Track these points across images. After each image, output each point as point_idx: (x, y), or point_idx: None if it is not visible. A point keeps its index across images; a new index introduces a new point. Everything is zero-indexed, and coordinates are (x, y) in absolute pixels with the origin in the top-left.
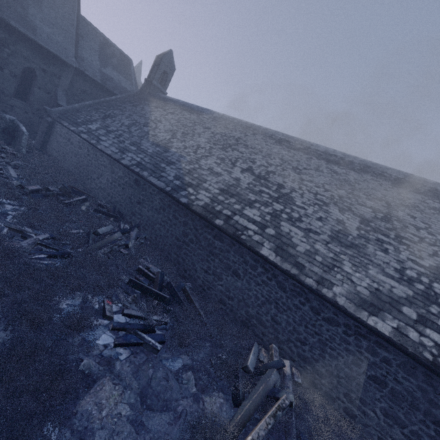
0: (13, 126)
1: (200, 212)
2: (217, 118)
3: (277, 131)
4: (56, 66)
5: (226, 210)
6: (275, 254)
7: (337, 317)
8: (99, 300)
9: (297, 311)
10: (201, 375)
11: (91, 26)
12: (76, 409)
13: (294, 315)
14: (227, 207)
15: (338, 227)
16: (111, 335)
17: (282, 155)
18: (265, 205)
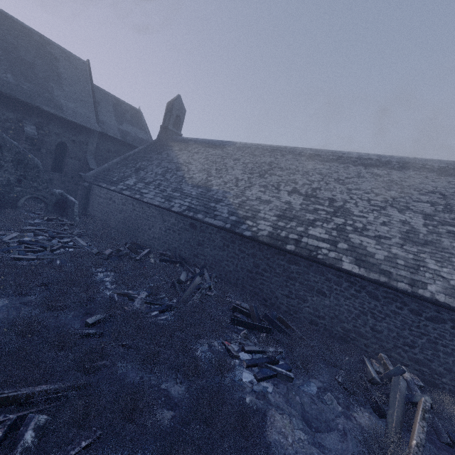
0: (62, 199)
1: (268, 241)
2: (241, 148)
3: (304, 148)
4: (83, 134)
5: (291, 234)
6: (357, 266)
7: (440, 315)
8: (219, 342)
9: (396, 317)
10: (336, 395)
11: (103, 91)
12: (268, 440)
13: (394, 321)
14: (291, 231)
15: (405, 227)
16: (249, 372)
17: (318, 169)
18: (326, 222)
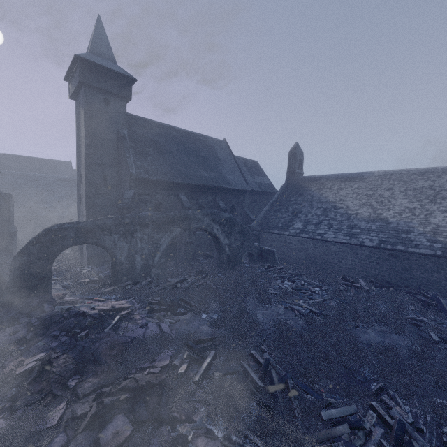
0: (260, 249)
1: None
2: (383, 176)
3: None
4: (241, 196)
5: None
6: None
7: None
8: None
9: None
10: None
11: (235, 157)
12: None
13: None
14: None
15: None
16: None
17: None
18: None
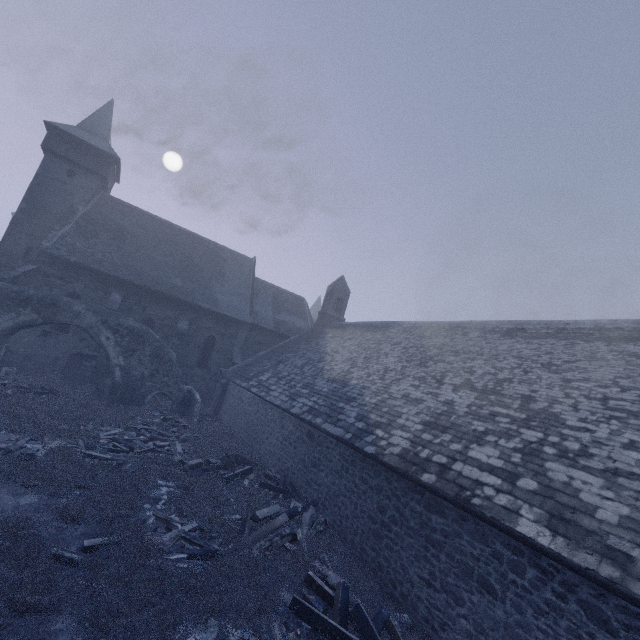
0: (189, 396)
1: (395, 464)
2: (408, 328)
3: (499, 321)
4: (233, 327)
5: (437, 454)
6: (549, 530)
7: None
8: (241, 636)
9: None
10: None
11: (265, 283)
12: None
13: None
14: (439, 449)
15: None
16: None
17: (517, 350)
18: (505, 437)
